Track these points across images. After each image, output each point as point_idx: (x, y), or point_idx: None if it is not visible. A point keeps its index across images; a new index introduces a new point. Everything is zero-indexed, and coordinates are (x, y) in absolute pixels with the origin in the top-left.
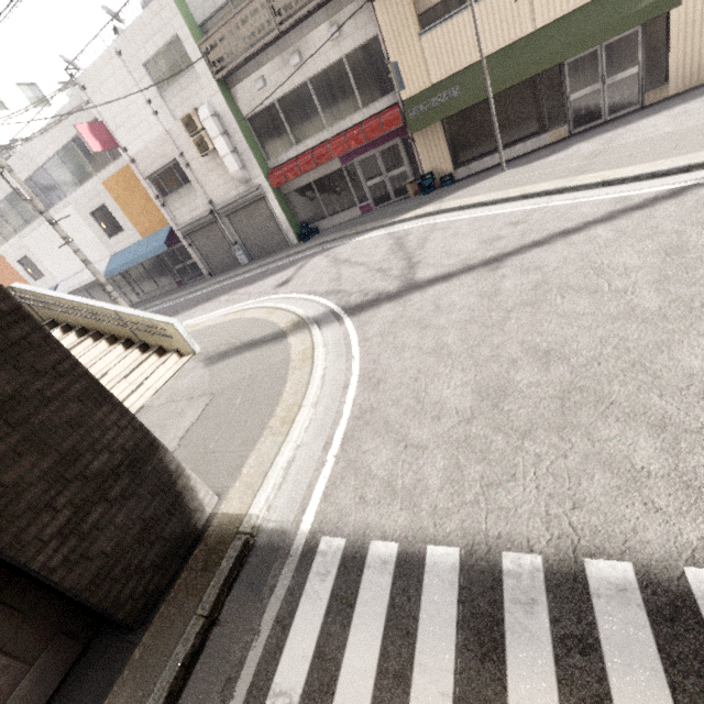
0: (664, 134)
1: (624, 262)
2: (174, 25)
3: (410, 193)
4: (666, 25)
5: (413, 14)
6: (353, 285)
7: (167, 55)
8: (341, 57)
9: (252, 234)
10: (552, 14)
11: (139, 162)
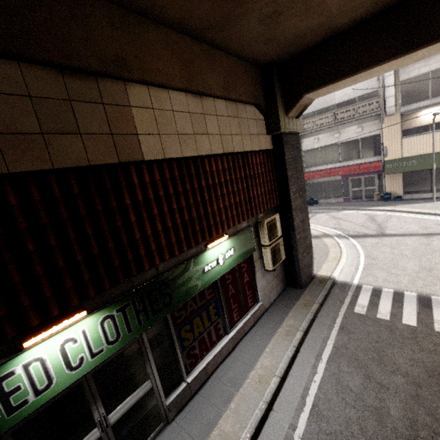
0: None
1: None
2: None
3: (375, 199)
4: None
5: (400, 130)
6: (349, 228)
7: None
8: (358, 138)
9: None
10: None
11: None
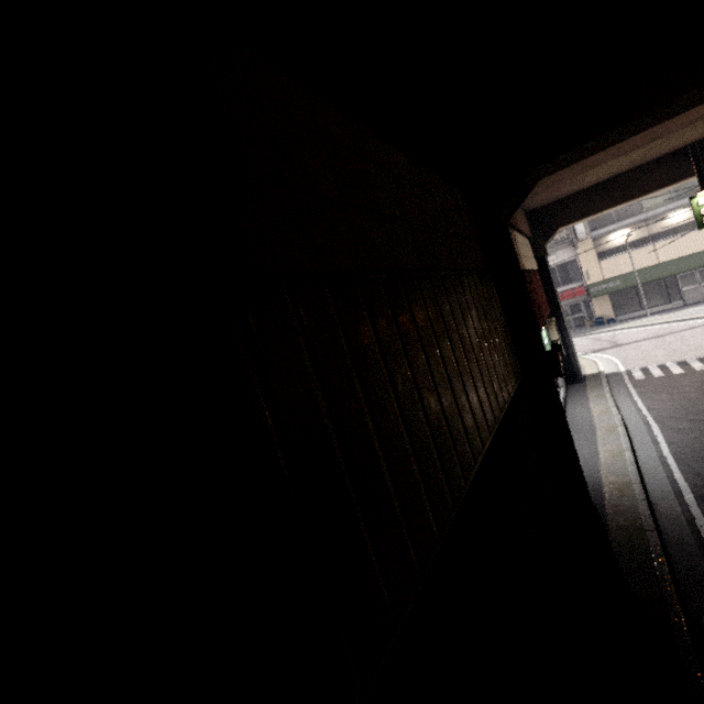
0: None
1: None
2: None
3: (587, 326)
4: None
5: (595, 254)
6: (581, 349)
7: None
8: (553, 266)
9: None
10: (668, 258)
11: None
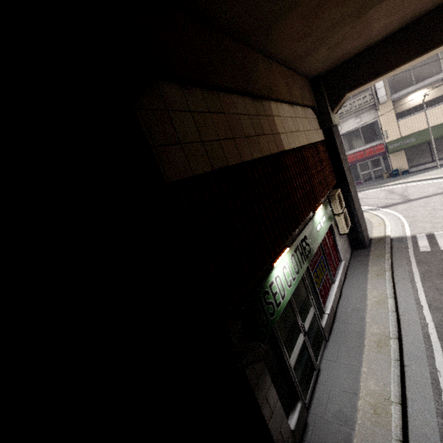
0: None
1: None
2: None
3: (385, 177)
4: None
5: (394, 115)
6: (376, 203)
7: None
8: (358, 128)
9: None
10: None
11: None
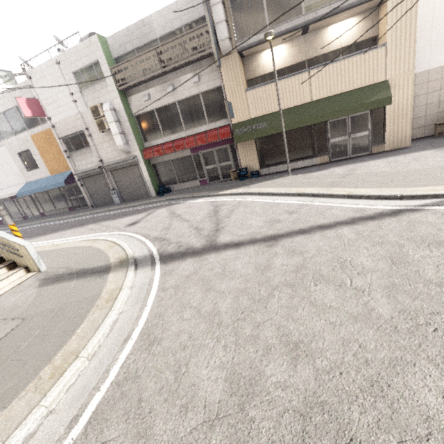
0: (384, 172)
1: (362, 262)
2: (97, 55)
3: (232, 177)
4: (383, 113)
5: (243, 79)
6: (175, 236)
7: (90, 70)
8: (198, 93)
9: (126, 185)
10: (322, 95)
11: (57, 127)
